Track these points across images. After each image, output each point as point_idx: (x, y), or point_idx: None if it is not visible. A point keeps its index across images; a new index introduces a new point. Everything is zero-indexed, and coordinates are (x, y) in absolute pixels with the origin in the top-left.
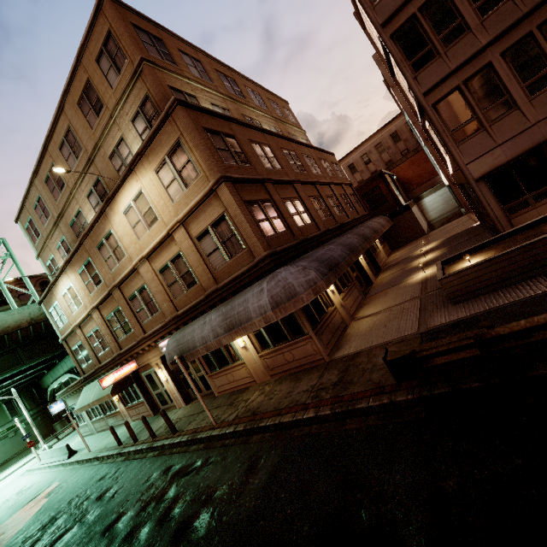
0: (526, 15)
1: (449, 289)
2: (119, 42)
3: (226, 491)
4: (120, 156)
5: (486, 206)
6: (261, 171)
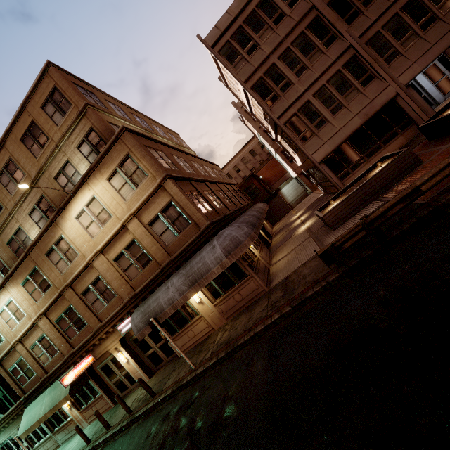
0: (319, 77)
1: (329, 221)
2: (64, 93)
3: (238, 386)
4: (65, 176)
5: (329, 177)
6: (185, 173)
